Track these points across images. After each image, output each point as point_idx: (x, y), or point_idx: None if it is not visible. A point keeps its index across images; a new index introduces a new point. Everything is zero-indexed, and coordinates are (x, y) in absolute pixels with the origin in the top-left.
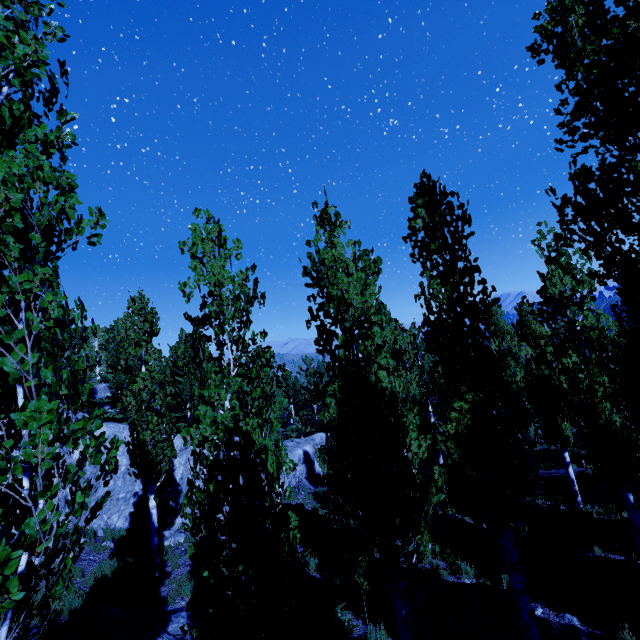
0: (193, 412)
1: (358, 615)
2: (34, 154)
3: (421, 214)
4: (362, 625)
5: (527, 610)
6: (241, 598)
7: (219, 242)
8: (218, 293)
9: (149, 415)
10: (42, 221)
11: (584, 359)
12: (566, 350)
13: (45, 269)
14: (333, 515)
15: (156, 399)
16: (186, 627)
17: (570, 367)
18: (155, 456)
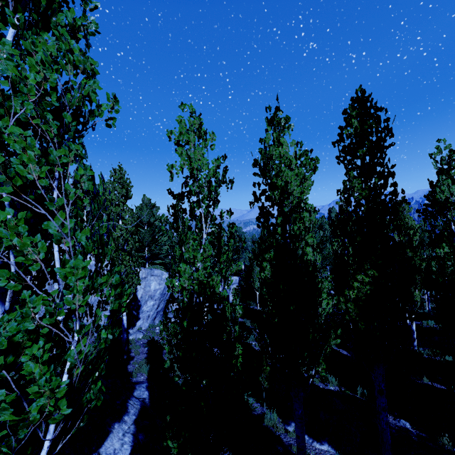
0: (149, 253)
1: (257, 400)
2: (65, 37)
3: (354, 124)
4: (260, 407)
5: (385, 420)
6: (204, 402)
7: (199, 133)
8: (198, 176)
9: (123, 254)
10: (73, 102)
11: (453, 251)
12: (440, 243)
13: (77, 146)
14: (242, 333)
15: (128, 244)
16: (145, 394)
17: (441, 256)
18: (127, 282)
